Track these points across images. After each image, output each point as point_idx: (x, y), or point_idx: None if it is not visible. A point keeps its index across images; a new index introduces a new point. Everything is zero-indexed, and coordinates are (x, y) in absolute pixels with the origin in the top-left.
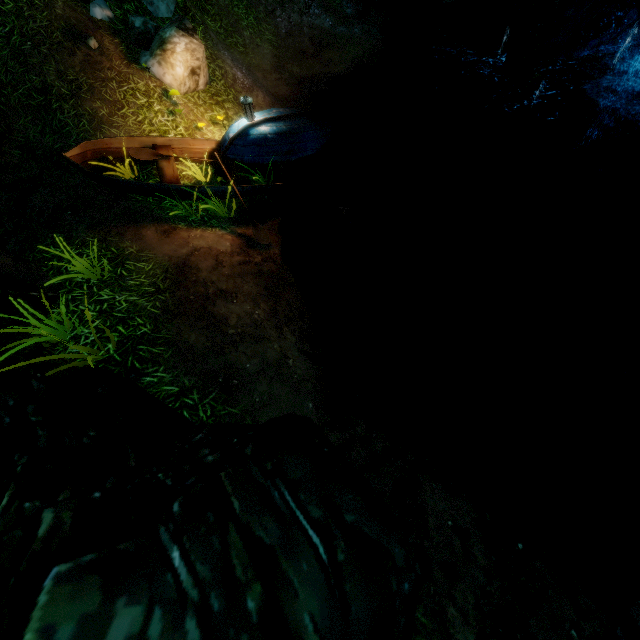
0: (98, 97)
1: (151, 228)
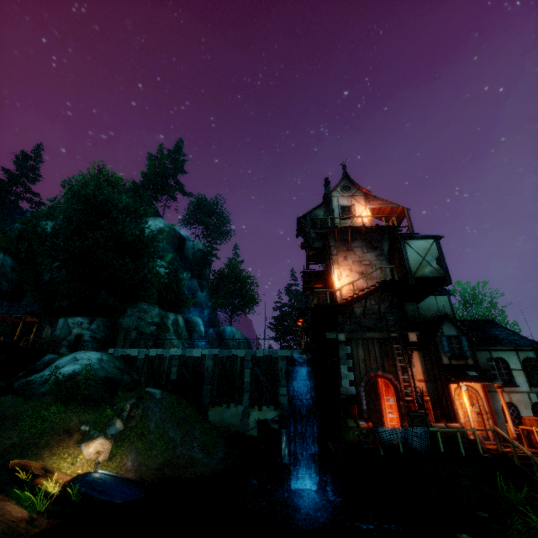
0: (51, 450)
1: (1, 496)
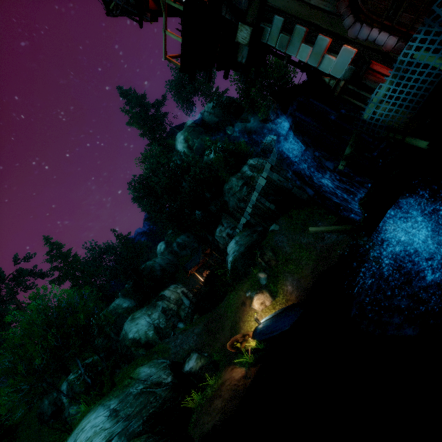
0: (242, 321)
1: (231, 367)
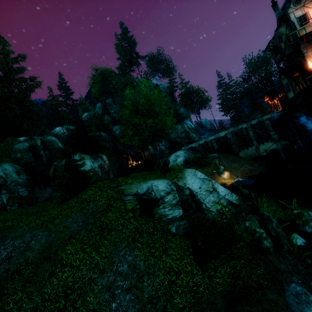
0: (215, 179)
1: None
